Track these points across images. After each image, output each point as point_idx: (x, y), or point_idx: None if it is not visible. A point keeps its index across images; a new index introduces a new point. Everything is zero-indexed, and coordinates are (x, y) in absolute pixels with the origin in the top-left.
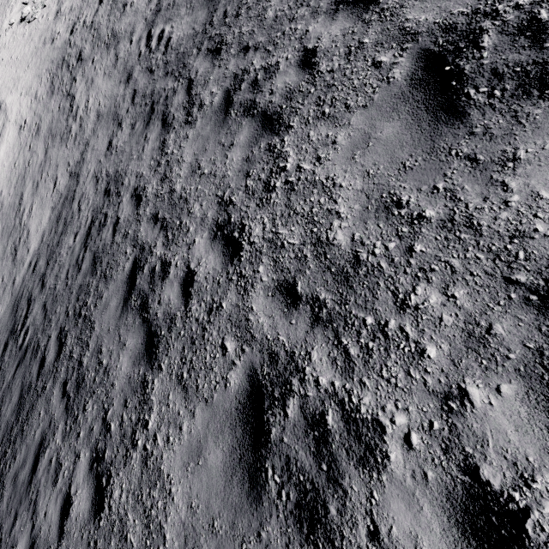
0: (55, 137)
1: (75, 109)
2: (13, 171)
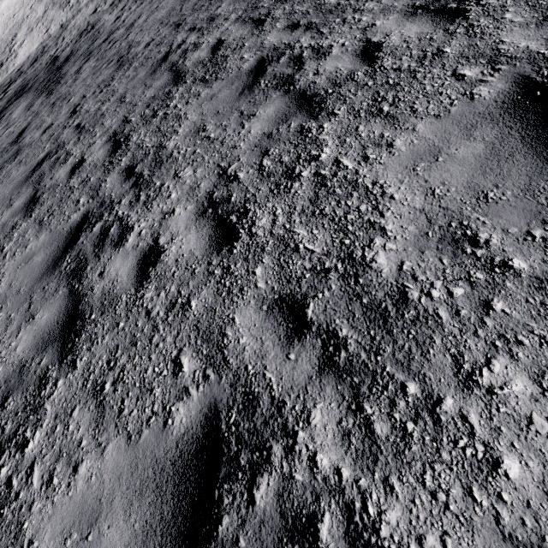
0: (55, 4)
1: None
2: (11, 20)
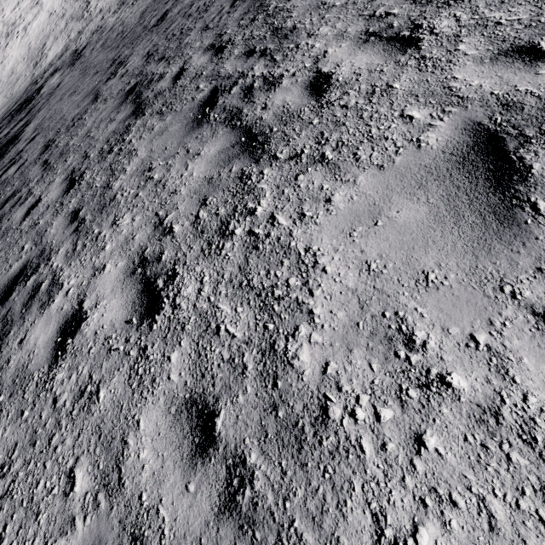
0: (74, 19)
1: (89, 8)
2: (41, 34)
